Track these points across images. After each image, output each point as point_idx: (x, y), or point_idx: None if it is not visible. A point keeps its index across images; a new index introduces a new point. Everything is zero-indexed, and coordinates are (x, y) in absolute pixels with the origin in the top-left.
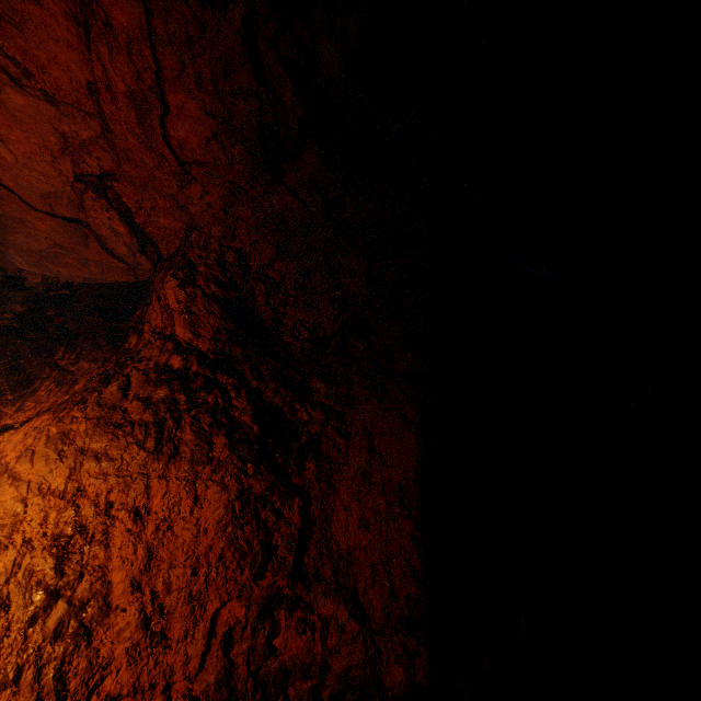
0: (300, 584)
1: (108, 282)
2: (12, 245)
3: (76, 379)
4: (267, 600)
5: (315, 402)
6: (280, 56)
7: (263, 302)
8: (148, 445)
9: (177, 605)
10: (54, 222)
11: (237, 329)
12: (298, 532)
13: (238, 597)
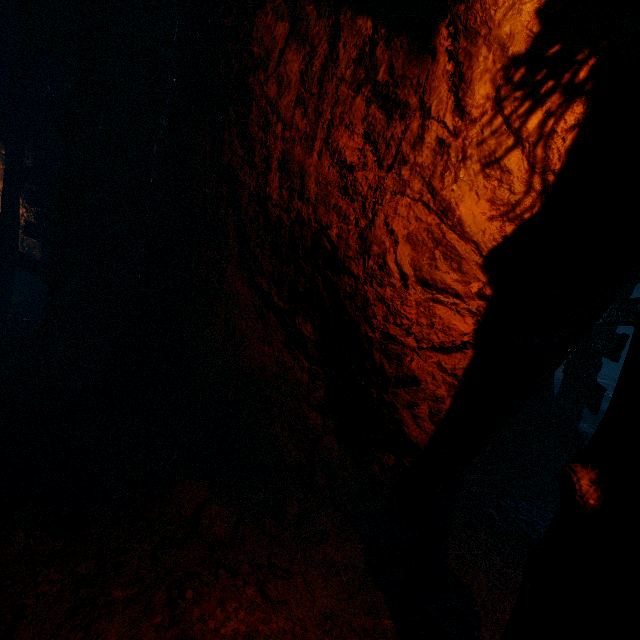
0: None
1: None
2: None
3: None
4: None
5: None
6: None
7: None
8: None
9: None
10: None
11: None
12: None
13: None
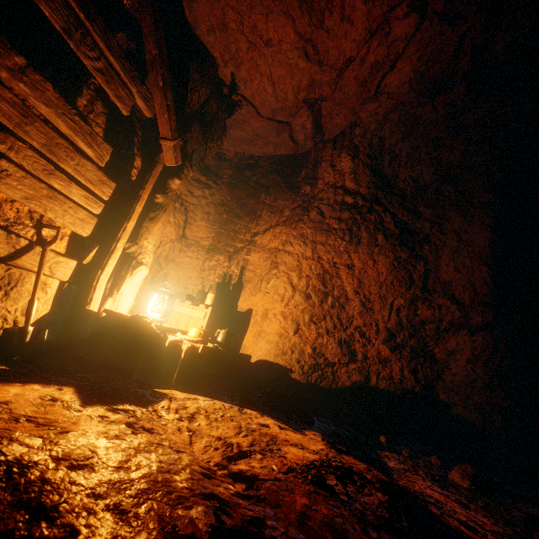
0: (426, 293)
1: (276, 154)
2: (227, 136)
3: (280, 210)
4: (412, 299)
5: (424, 219)
6: (473, 44)
7: (387, 166)
8: (346, 239)
9: (375, 299)
10: (267, 123)
11: (376, 181)
12: (423, 274)
13: (400, 297)
